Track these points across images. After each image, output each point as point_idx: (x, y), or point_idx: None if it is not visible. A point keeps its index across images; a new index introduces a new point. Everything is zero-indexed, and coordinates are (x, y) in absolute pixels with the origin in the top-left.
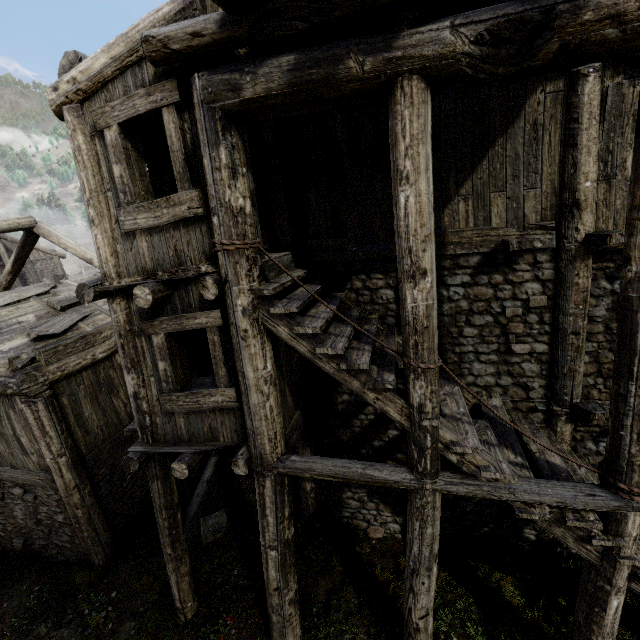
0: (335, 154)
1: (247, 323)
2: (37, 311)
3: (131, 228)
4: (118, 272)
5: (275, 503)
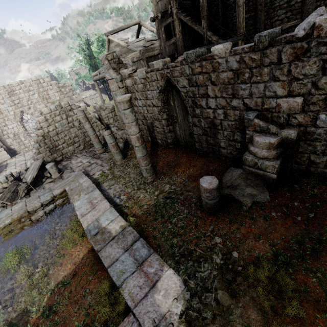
0: None
1: (175, 17)
2: (143, 43)
3: (157, 1)
4: (156, 14)
5: None
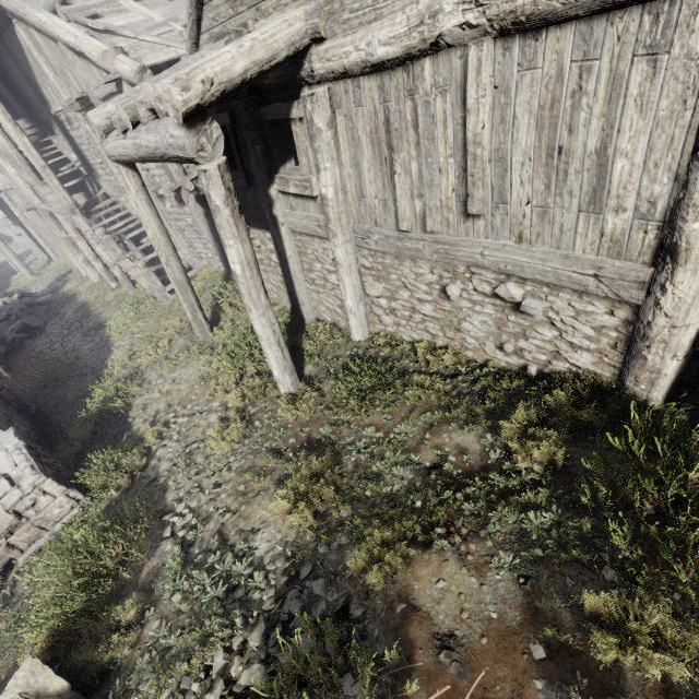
0: (8, 67)
1: None
2: None
3: None
4: None
5: (48, 222)
